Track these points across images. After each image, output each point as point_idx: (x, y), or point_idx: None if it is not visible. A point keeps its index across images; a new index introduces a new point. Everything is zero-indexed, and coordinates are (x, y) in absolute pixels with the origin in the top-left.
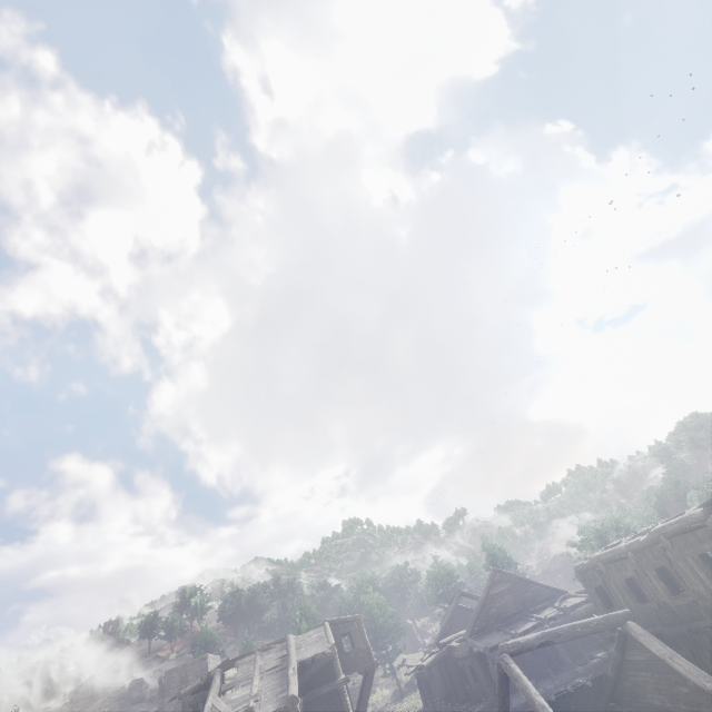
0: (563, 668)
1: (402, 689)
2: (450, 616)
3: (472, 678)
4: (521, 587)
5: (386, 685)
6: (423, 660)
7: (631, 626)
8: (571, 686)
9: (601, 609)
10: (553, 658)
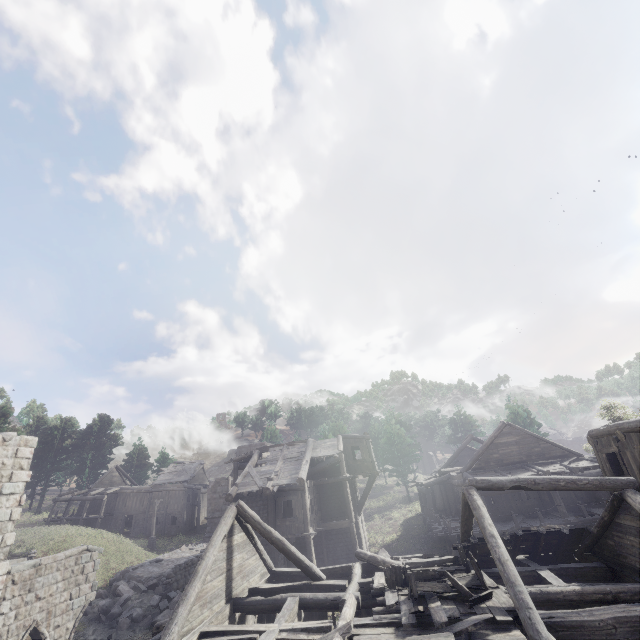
0: (556, 514)
1: (410, 496)
2: (457, 454)
3: None
4: (530, 442)
5: (400, 491)
6: (424, 480)
7: (630, 494)
8: (543, 529)
9: (608, 474)
10: (548, 504)
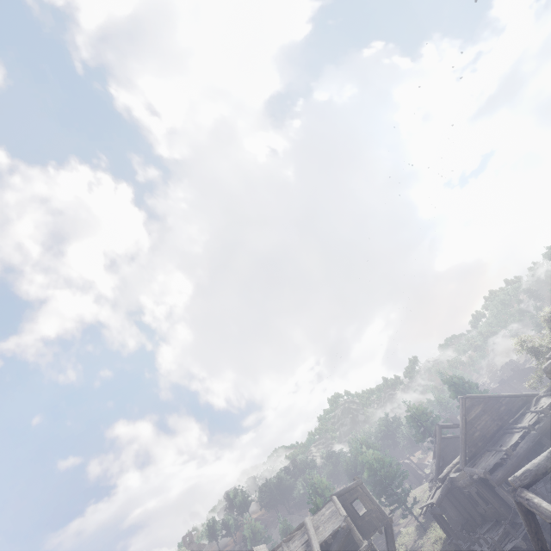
0: None
1: (422, 523)
2: (439, 450)
3: (482, 502)
4: (493, 405)
5: (408, 522)
6: (431, 497)
7: None
8: None
9: None
10: None
